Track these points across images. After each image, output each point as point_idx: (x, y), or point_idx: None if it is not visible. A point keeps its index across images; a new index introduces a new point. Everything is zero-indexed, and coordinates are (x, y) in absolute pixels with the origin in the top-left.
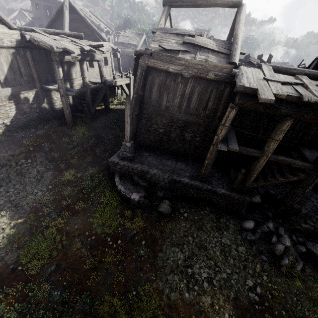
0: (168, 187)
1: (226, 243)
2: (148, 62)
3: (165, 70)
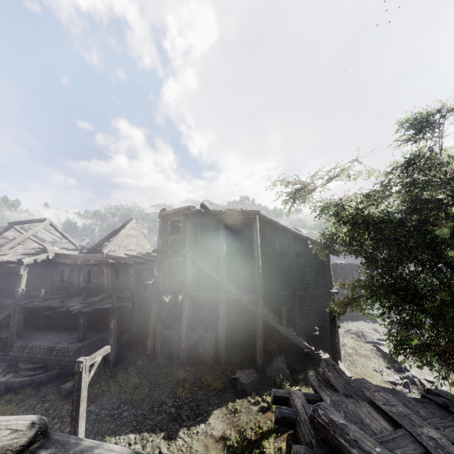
0: None
1: None
2: None
3: None
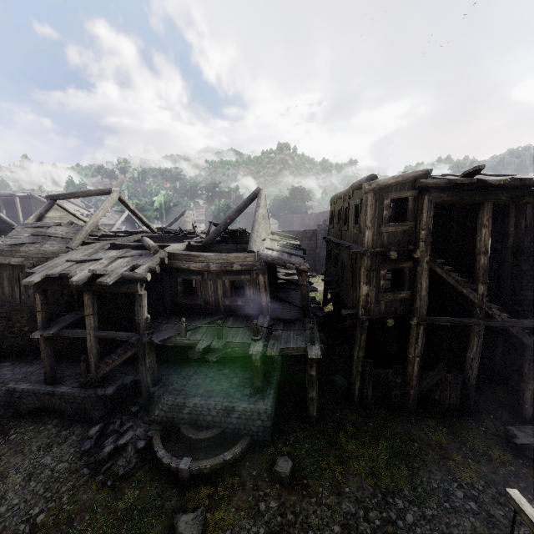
0: (8, 402)
1: (45, 463)
2: None
3: (8, 264)
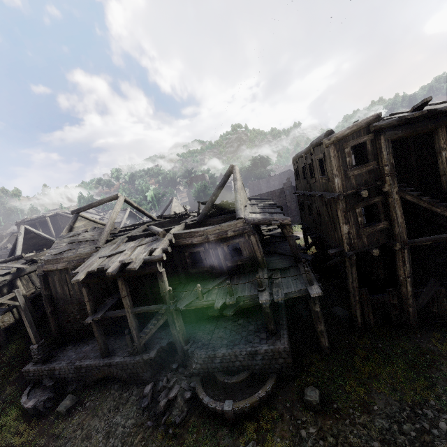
0: (78, 377)
1: (117, 422)
2: (43, 269)
3: (56, 269)
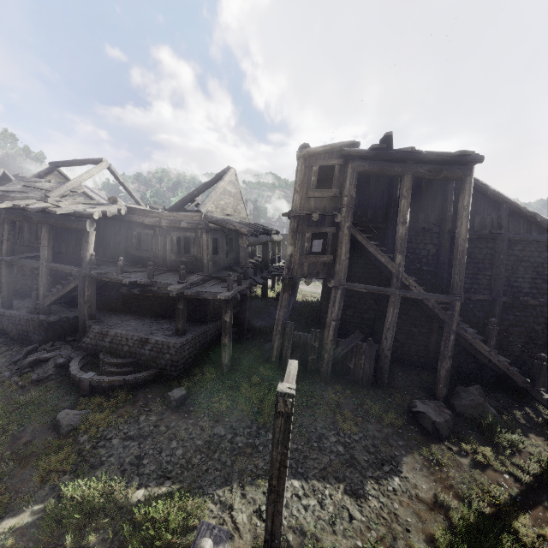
0: None
1: None
2: None
3: None
